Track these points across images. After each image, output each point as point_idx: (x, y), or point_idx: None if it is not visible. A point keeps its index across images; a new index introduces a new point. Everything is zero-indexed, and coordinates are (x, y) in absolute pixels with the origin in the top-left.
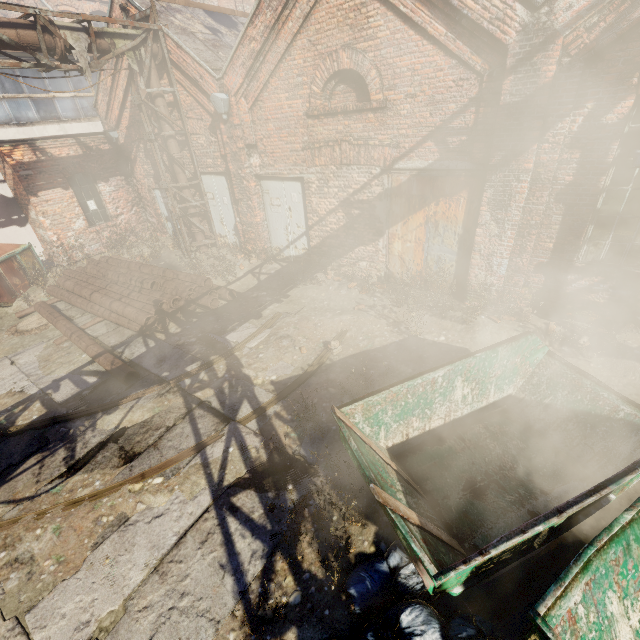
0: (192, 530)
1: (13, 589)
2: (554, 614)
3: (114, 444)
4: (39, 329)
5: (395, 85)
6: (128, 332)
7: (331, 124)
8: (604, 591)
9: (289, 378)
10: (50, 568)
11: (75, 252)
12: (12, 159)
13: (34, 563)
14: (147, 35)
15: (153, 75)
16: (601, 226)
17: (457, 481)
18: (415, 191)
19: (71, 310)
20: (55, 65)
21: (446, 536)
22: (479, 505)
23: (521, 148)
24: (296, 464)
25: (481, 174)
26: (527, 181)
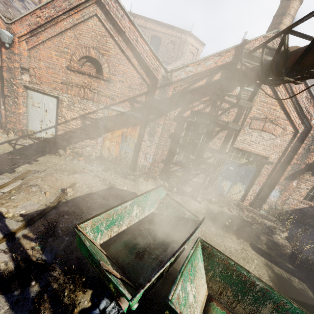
0: None
1: None
2: (173, 297)
3: None
4: None
5: (115, 74)
6: None
7: (81, 77)
8: (186, 282)
9: (35, 211)
10: None
11: None
12: None
13: None
14: None
15: None
16: (181, 149)
17: (132, 254)
18: (119, 120)
19: None
20: None
21: (129, 282)
22: (141, 263)
23: (160, 116)
24: (39, 266)
25: (145, 121)
26: (161, 128)
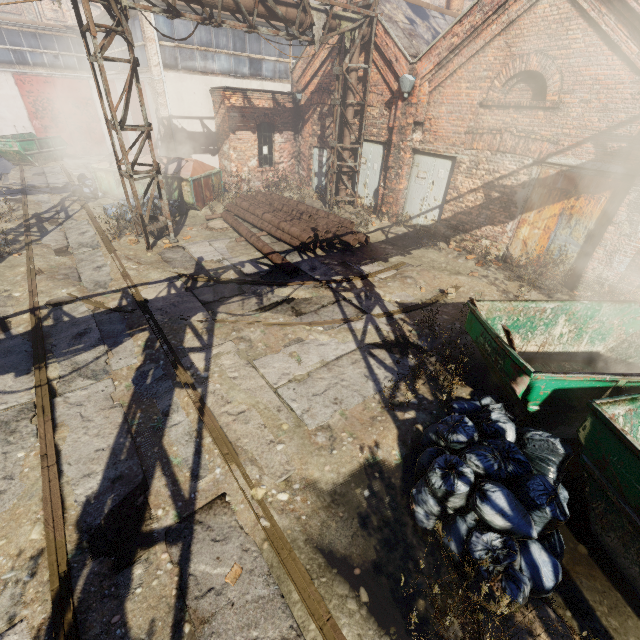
0: (346, 356)
1: (243, 349)
2: (604, 409)
3: (287, 304)
4: (223, 230)
5: (573, 90)
6: (287, 246)
7: (500, 115)
8: (639, 422)
9: (410, 303)
10: (262, 347)
11: (243, 184)
12: (229, 102)
13: (252, 342)
14: (364, 20)
15: (356, 53)
16: None
17: None
18: (560, 185)
19: (243, 223)
20: (298, 36)
21: None
22: None
23: None
24: (415, 347)
25: (630, 179)
26: None
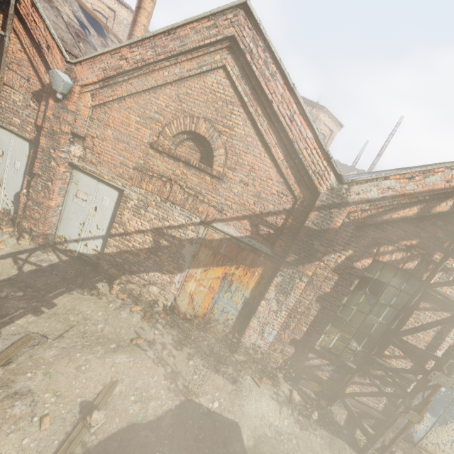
0: None
1: None
2: None
3: None
4: None
5: (235, 169)
6: None
7: (171, 164)
8: None
9: None
10: None
11: None
12: None
13: None
14: None
15: None
16: (335, 326)
17: None
18: (223, 250)
19: None
20: None
21: None
22: None
23: (309, 259)
24: None
25: (275, 261)
26: (306, 282)
